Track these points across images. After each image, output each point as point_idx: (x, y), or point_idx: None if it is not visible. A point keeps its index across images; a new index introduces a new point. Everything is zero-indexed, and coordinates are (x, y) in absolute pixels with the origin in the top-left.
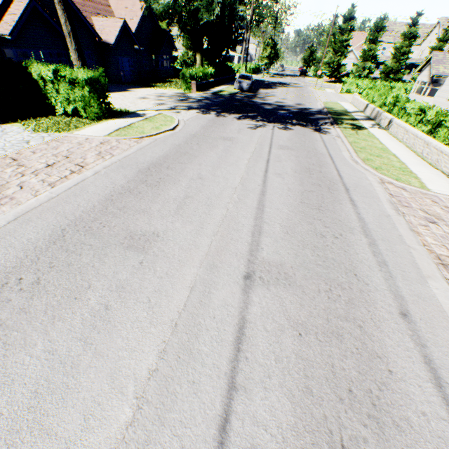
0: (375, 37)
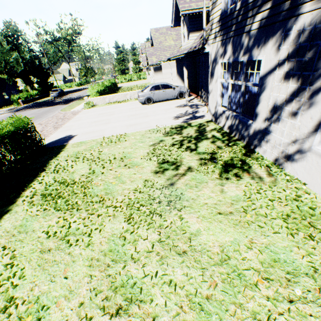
0: (134, 53)
